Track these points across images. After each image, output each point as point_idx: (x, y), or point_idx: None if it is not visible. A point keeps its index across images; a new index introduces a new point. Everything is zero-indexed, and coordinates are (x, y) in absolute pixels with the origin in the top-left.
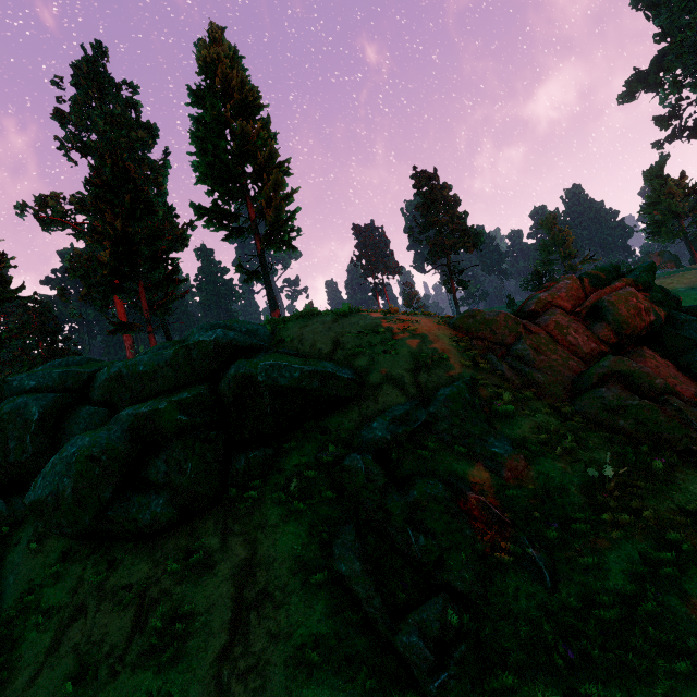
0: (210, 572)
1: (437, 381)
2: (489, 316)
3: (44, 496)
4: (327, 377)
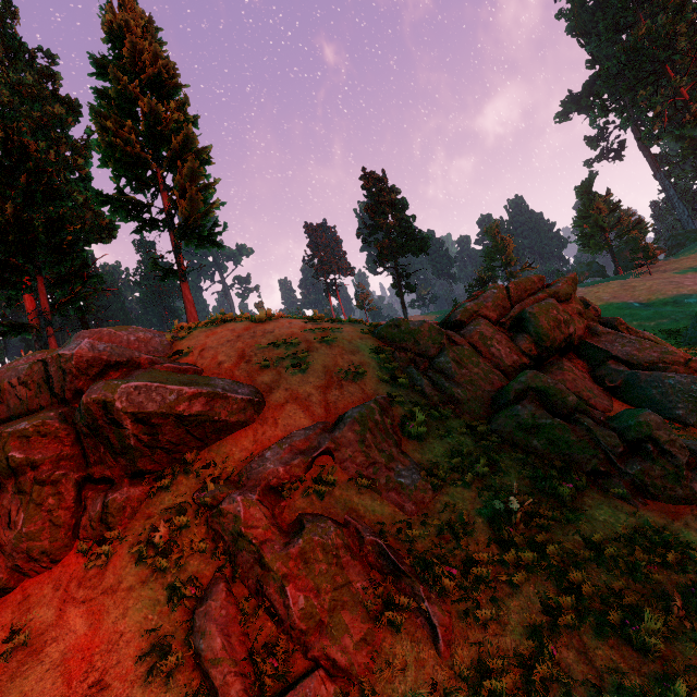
0: (35, 657)
1: (348, 400)
2: (414, 326)
3: None
4: (214, 399)
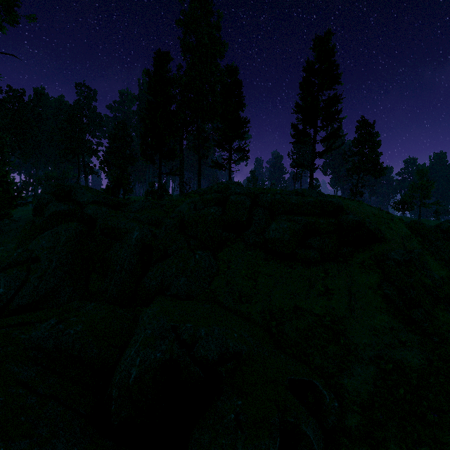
0: (336, 280)
1: (410, 246)
2: (427, 226)
3: (277, 238)
4: (379, 231)
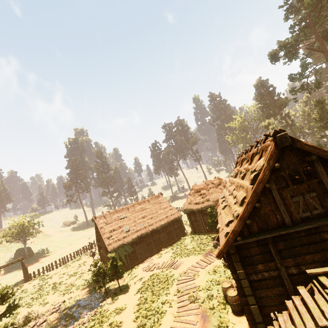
0: None
1: None
2: None
3: None
4: None
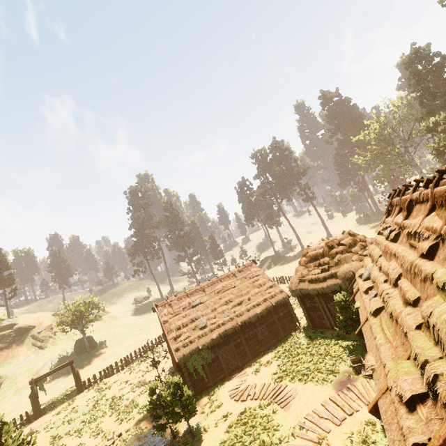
0: (15, 349)
1: (47, 324)
2: (58, 313)
3: None
4: (31, 326)
